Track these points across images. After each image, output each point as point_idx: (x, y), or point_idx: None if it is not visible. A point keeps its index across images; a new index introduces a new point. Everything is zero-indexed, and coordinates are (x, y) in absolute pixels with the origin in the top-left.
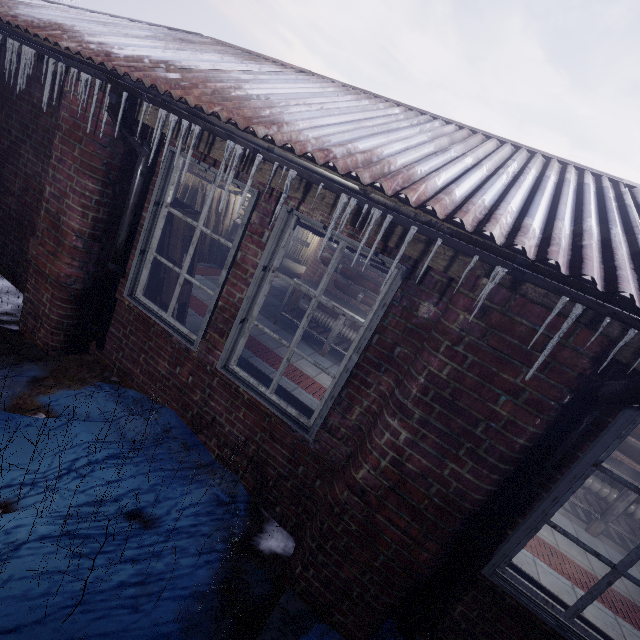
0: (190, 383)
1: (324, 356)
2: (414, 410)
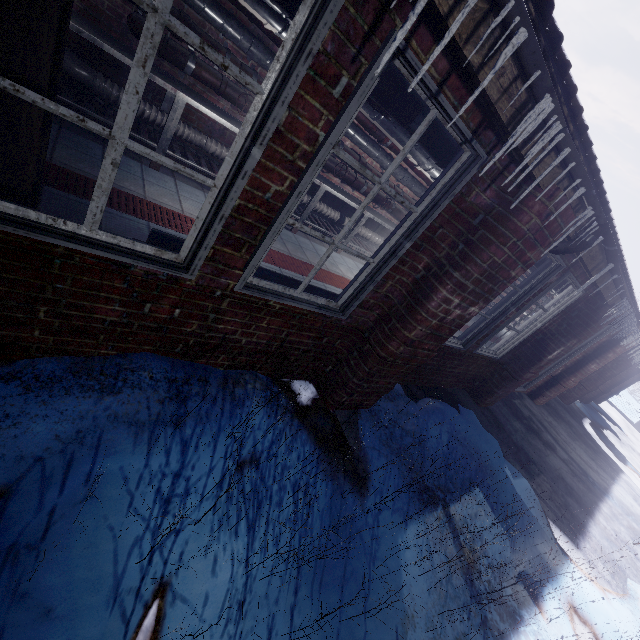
0: (177, 317)
1: (158, 170)
2: (470, 287)
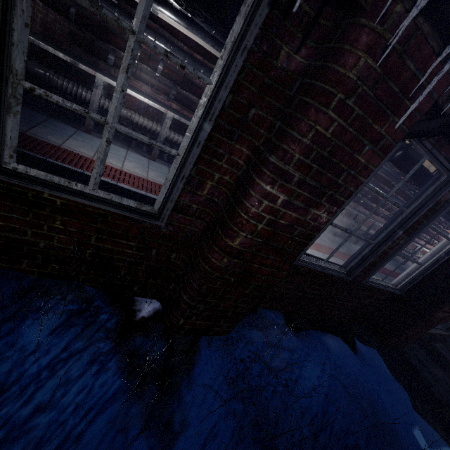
0: None
1: (90, 133)
2: (295, 174)
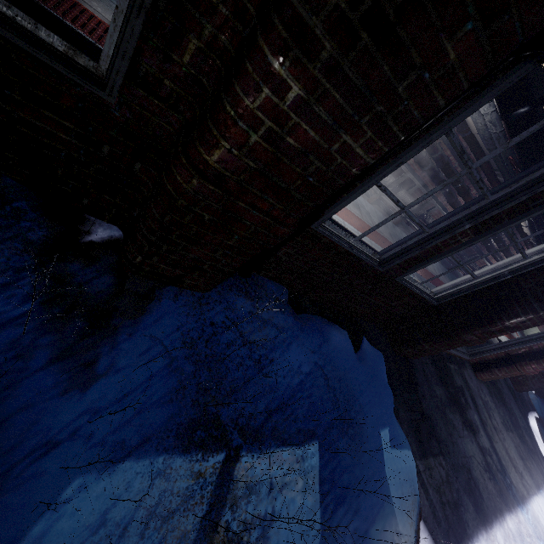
0: None
1: None
2: (325, 42)
